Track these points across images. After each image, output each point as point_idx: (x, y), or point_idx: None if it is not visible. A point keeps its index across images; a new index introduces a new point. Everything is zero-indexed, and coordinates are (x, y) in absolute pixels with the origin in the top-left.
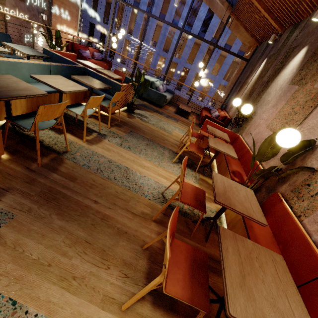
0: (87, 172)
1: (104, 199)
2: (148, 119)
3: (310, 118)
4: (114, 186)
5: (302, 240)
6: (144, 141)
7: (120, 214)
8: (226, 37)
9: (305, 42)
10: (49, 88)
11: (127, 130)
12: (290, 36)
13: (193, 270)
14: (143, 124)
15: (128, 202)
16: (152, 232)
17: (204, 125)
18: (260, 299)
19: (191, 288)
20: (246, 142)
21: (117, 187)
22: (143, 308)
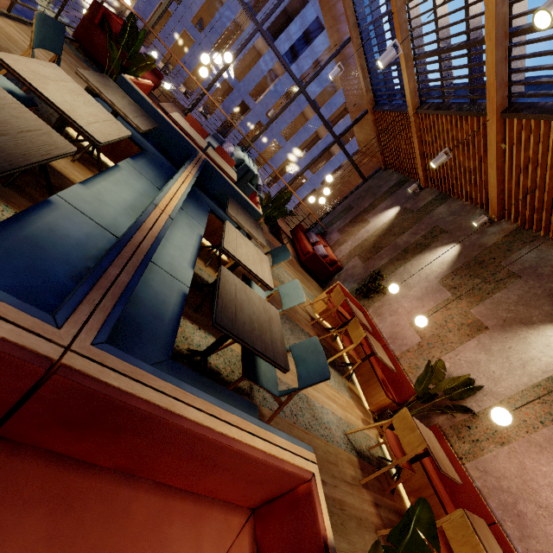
0: (289, 425)
1: (326, 474)
2: None
3: (467, 348)
4: (317, 442)
5: (471, 488)
6: (287, 324)
7: (345, 491)
8: (317, 90)
9: (457, 237)
10: (193, 232)
11: None
12: (436, 205)
13: None
14: None
15: (339, 466)
16: (370, 504)
17: (334, 289)
18: None
19: None
20: (378, 327)
21: (320, 443)
22: None
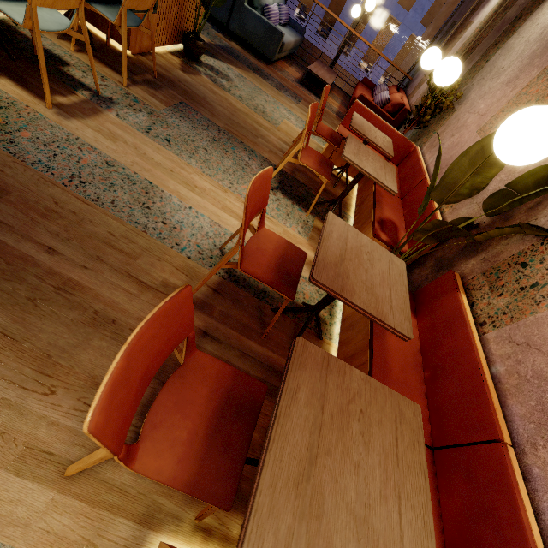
0: (43, 180)
1: (74, 247)
2: (232, 85)
3: None
4: (106, 220)
5: (473, 371)
6: (209, 132)
7: (108, 282)
8: None
9: None
10: None
11: (172, 99)
12: None
13: (219, 420)
14: (217, 93)
15: (136, 260)
16: None
17: (350, 114)
18: (335, 511)
19: (200, 460)
20: (427, 163)
21: (114, 223)
22: (117, 471)
